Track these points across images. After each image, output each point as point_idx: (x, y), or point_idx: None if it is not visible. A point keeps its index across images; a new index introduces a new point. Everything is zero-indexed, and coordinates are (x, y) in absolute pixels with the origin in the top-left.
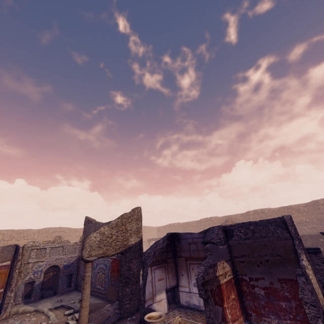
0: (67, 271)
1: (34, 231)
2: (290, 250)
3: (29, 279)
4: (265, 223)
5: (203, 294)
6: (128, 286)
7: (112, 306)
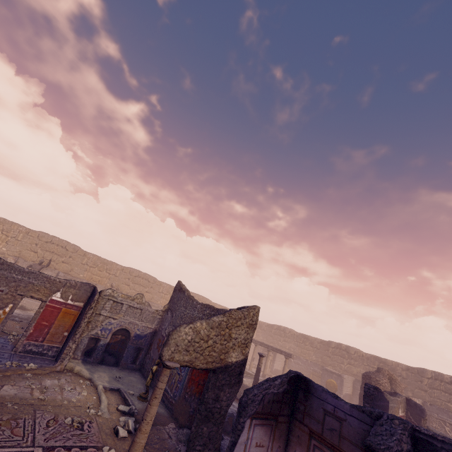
0: (137, 343)
1: (118, 266)
2: None
3: (95, 334)
4: None
5: None
6: (208, 425)
7: (176, 430)
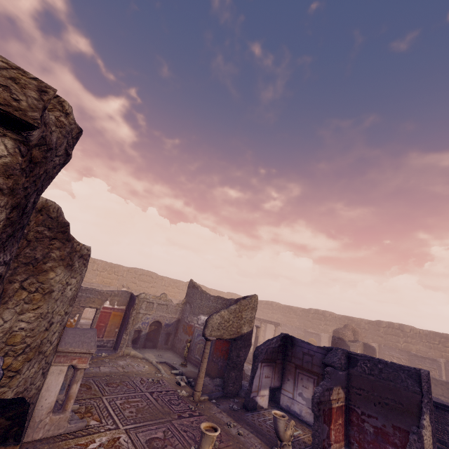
0: (167, 330)
1: (124, 268)
2: (415, 404)
3: (138, 328)
4: (396, 367)
5: (315, 411)
6: (234, 371)
7: (211, 380)
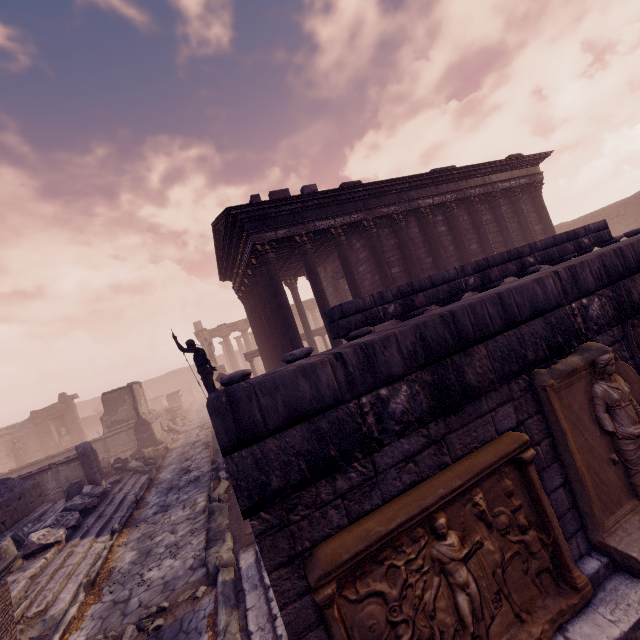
0: None
1: None
2: None
3: None
4: None
5: None
6: None
7: None
